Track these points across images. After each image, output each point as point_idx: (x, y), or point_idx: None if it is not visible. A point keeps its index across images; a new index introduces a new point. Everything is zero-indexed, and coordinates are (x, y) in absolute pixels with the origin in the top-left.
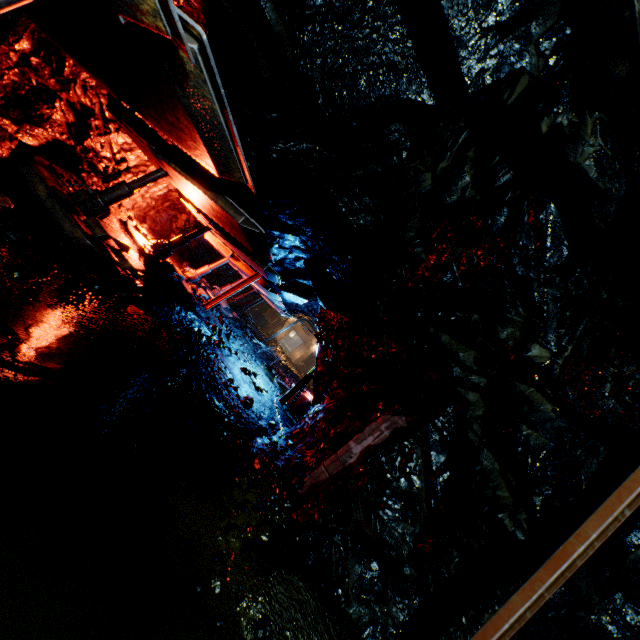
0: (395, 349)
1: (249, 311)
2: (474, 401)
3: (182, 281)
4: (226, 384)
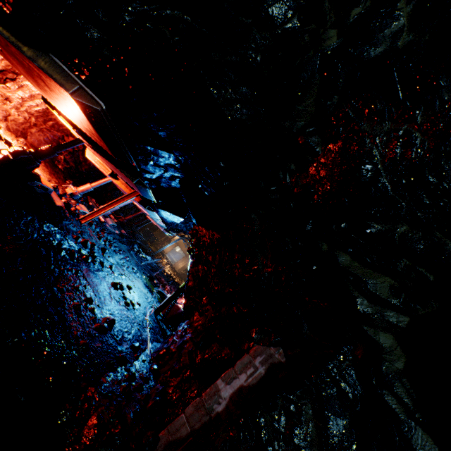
0: (271, 268)
1: (141, 230)
2: (388, 346)
3: (50, 193)
4: (78, 306)
